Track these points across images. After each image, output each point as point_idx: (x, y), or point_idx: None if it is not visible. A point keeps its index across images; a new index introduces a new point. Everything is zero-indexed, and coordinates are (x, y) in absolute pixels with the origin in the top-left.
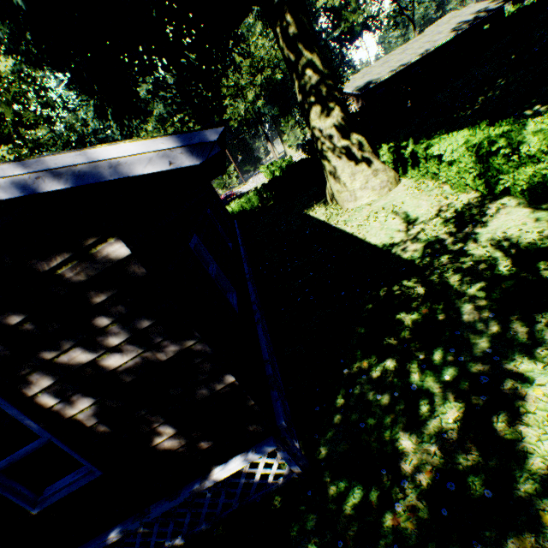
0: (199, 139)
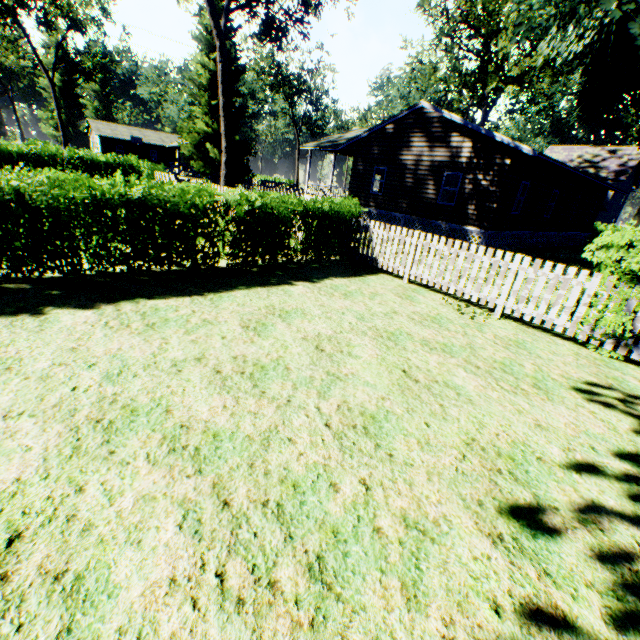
0: (534, 152)
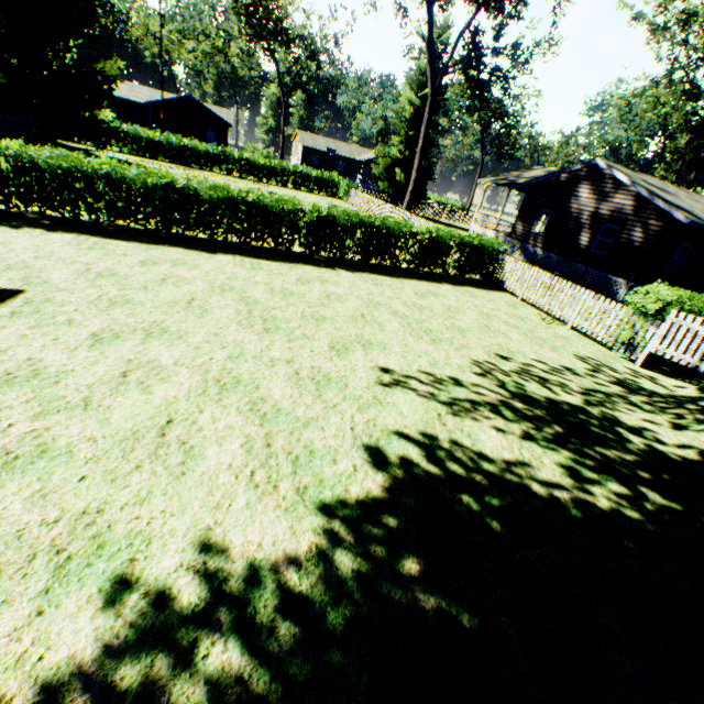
0: (685, 220)
